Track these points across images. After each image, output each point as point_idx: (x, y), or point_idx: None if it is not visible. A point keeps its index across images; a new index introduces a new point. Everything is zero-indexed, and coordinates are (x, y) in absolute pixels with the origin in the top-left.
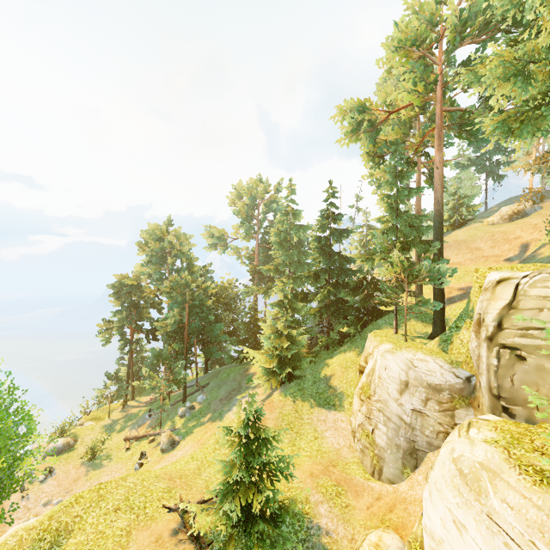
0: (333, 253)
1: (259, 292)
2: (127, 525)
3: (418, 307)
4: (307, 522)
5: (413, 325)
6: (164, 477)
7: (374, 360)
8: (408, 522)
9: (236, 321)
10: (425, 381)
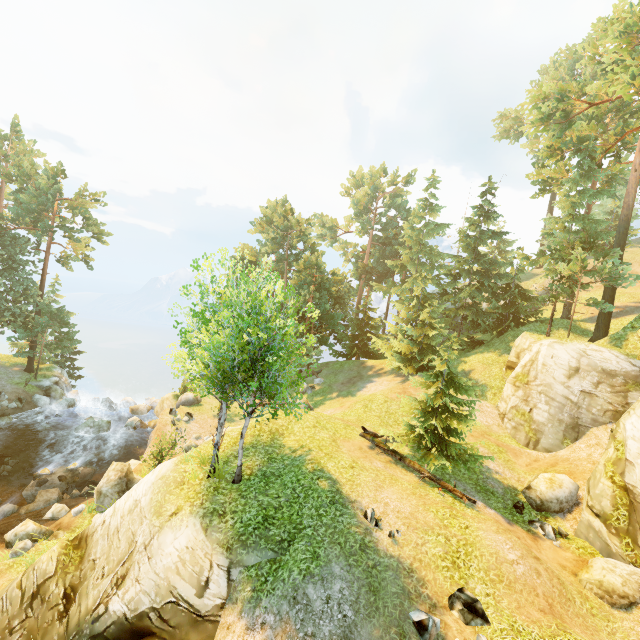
0: (479, 255)
1: (379, 289)
2: (330, 437)
3: (566, 319)
4: (477, 463)
5: (563, 334)
6: (336, 418)
7: (533, 353)
8: (576, 470)
9: (350, 316)
10: (600, 366)
